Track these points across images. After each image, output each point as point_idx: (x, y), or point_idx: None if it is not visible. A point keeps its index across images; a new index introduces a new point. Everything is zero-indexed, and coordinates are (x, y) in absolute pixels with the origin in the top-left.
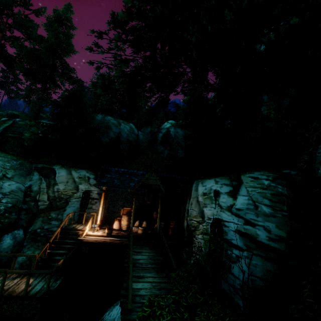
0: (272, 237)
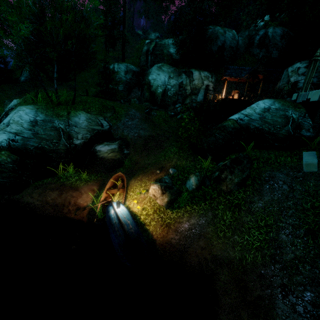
0: (319, 80)
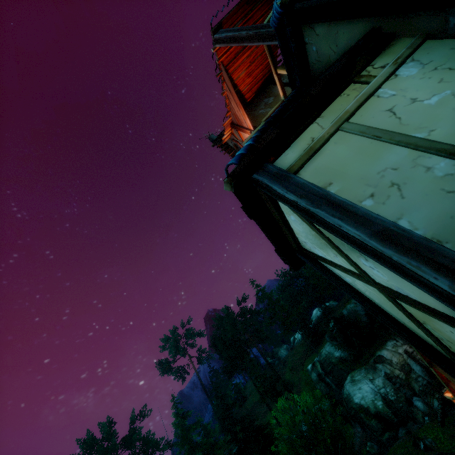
0: None
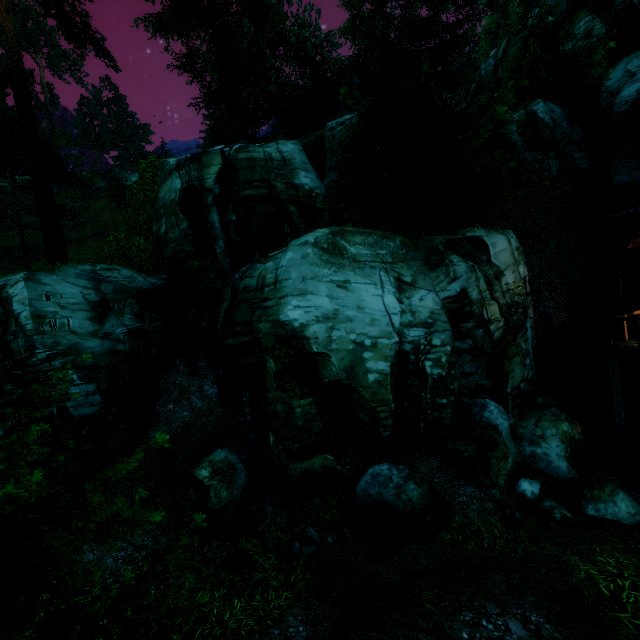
0: None
